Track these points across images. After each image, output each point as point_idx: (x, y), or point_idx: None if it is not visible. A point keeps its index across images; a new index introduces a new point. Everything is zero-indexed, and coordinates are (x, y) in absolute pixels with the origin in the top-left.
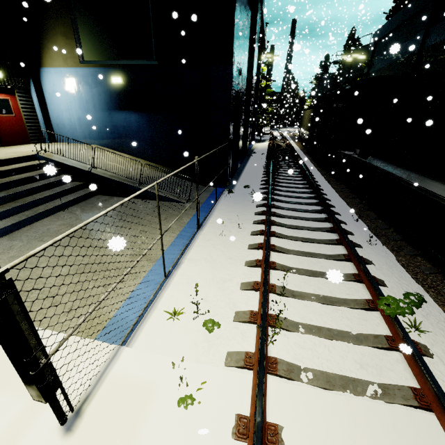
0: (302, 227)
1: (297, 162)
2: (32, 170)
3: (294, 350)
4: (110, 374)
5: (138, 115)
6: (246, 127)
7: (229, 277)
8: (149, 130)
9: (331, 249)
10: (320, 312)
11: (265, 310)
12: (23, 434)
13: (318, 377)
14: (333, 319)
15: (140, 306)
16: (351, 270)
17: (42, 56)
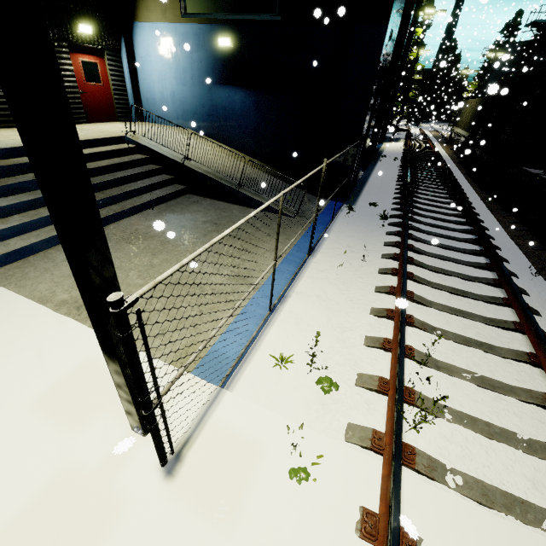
0: (450, 271)
1: (445, 176)
2: (120, 155)
3: (437, 442)
4: (211, 420)
5: (244, 92)
6: (380, 119)
7: (350, 326)
8: (255, 114)
9: (493, 311)
10: (474, 397)
11: (403, 381)
12: (123, 465)
13: (470, 485)
14: (493, 411)
15: (240, 342)
16: (523, 345)
17: (136, 6)
